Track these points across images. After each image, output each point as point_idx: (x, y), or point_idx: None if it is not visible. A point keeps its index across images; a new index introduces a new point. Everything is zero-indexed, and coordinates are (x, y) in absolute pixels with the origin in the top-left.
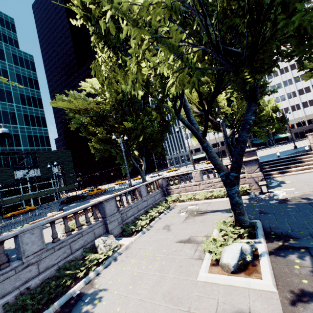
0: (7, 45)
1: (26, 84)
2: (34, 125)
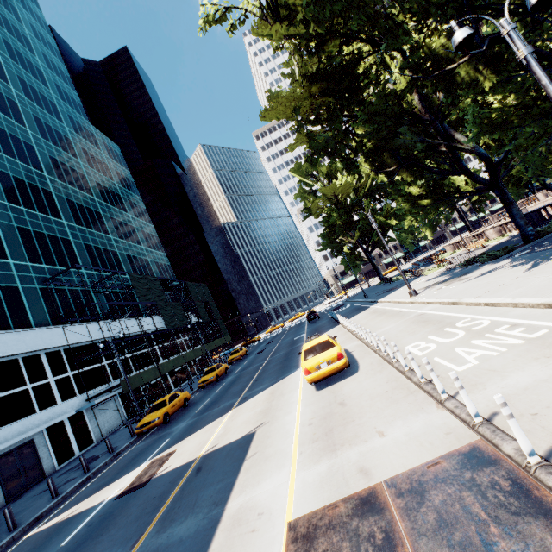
0: (95, 129)
1: (127, 186)
2: (154, 248)
